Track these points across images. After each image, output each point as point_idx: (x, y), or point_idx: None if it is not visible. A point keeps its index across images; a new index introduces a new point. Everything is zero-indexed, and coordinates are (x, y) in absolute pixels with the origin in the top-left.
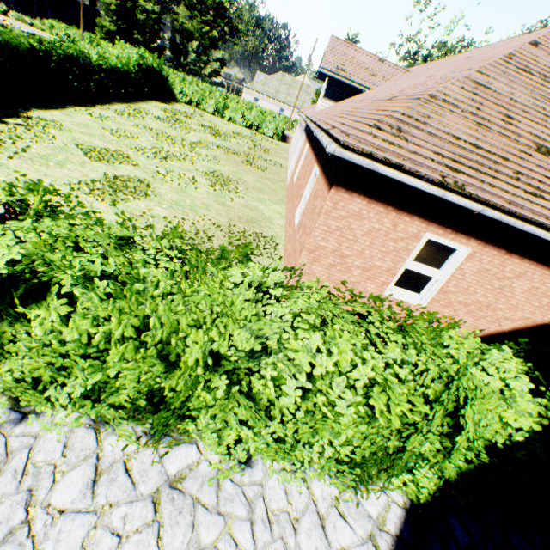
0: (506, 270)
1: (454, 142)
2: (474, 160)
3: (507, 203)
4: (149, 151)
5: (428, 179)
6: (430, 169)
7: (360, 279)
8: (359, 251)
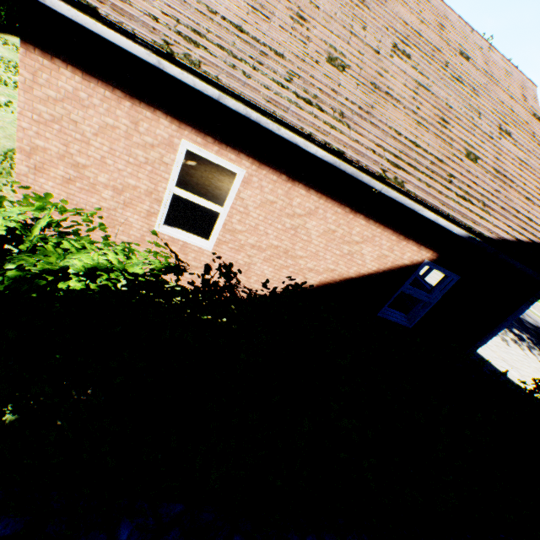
0: (295, 204)
1: (206, 13)
2: (232, 42)
3: (265, 100)
4: None
5: (143, 40)
6: (150, 29)
7: (117, 205)
8: (100, 160)
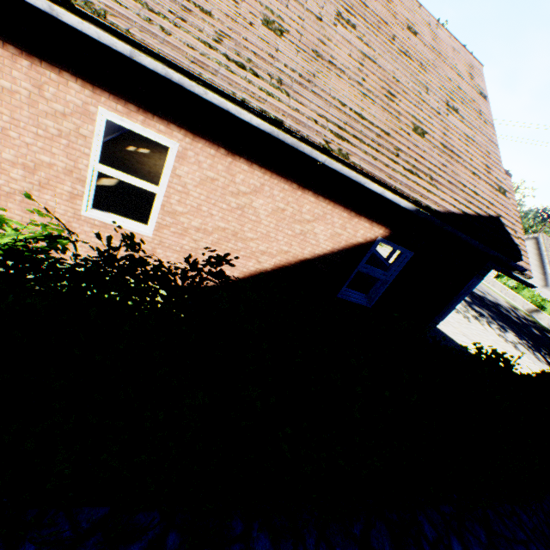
0: (239, 181)
1: None
2: None
3: (189, 60)
4: None
5: None
6: None
7: (31, 187)
8: (2, 133)
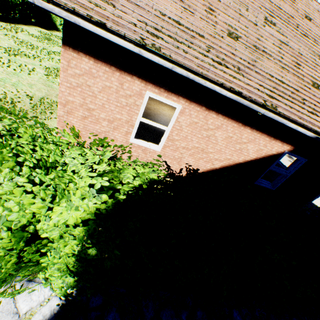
0: (209, 123)
1: (160, 16)
2: (175, 32)
3: (196, 65)
4: (4, 49)
5: (129, 38)
6: (132, 31)
7: (109, 129)
8: (101, 106)
